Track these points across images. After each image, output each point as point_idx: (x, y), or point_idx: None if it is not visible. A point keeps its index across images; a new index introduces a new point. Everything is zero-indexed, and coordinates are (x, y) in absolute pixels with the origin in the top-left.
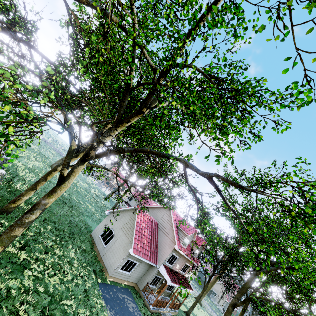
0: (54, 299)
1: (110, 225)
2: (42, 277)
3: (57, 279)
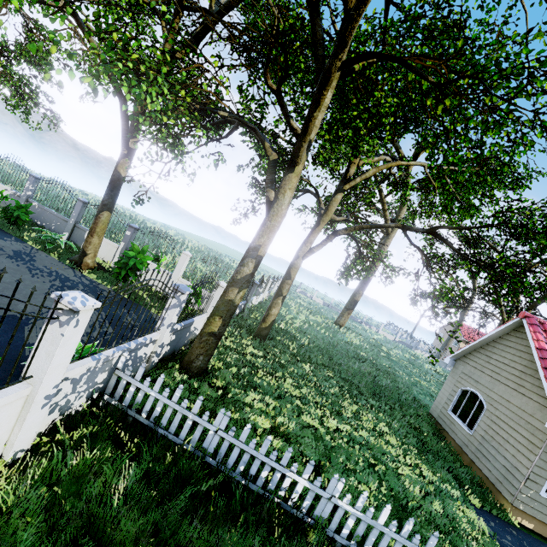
0: (335, 461)
1: (465, 384)
2: (309, 419)
3: (343, 439)
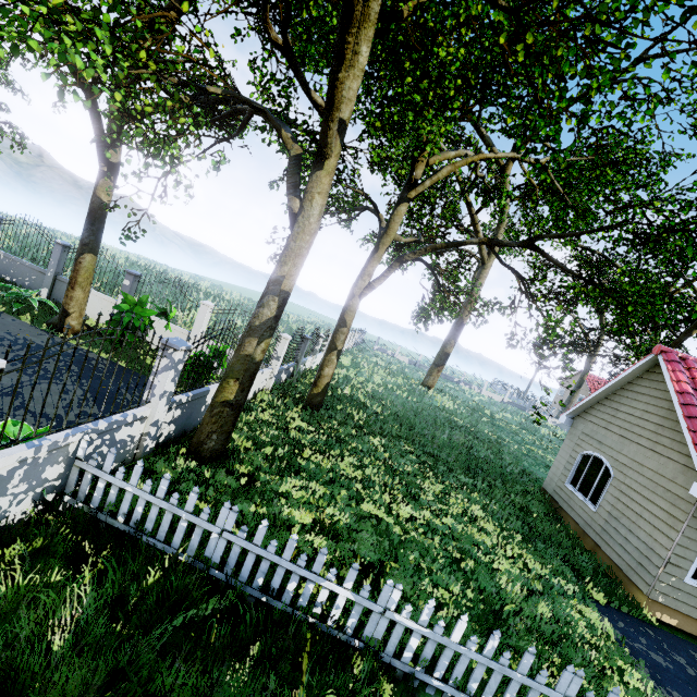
0: (403, 559)
1: (587, 447)
2: (372, 507)
3: (419, 530)
